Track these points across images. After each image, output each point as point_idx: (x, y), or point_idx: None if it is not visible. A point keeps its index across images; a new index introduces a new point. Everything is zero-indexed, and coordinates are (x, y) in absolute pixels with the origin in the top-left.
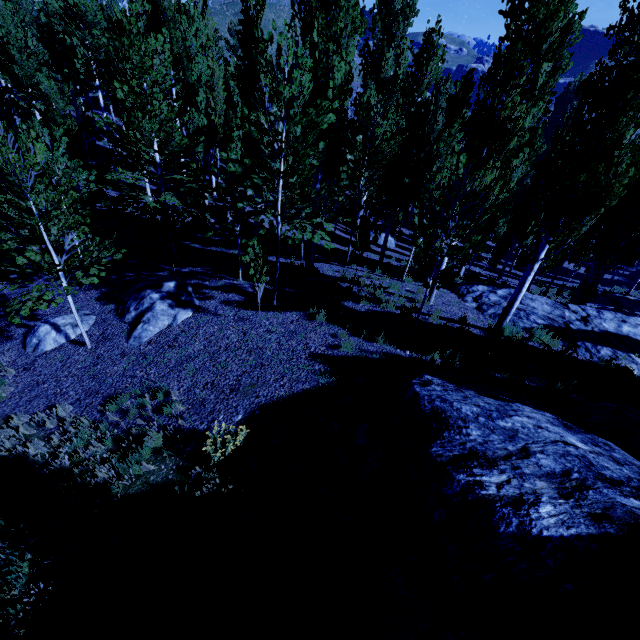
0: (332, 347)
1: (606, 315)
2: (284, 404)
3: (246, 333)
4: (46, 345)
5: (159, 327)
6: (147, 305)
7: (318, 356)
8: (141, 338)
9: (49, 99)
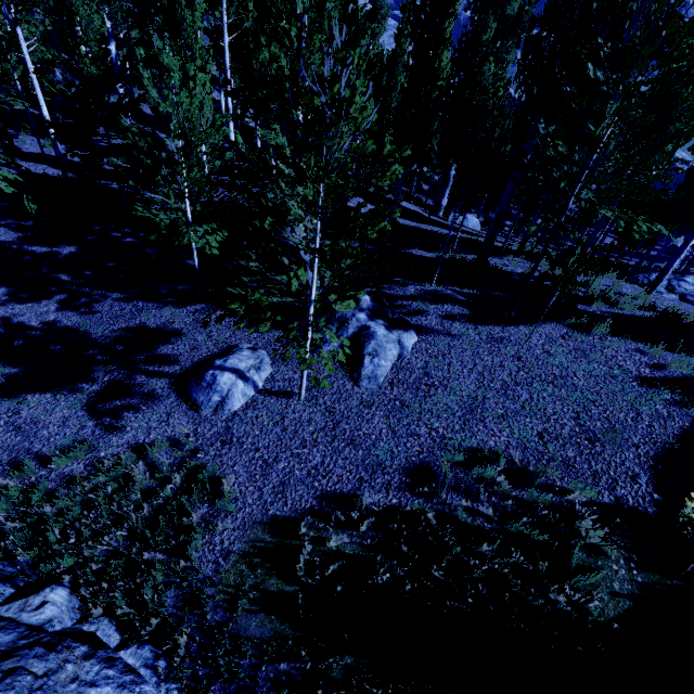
0: (656, 367)
1: None
2: (681, 451)
3: (521, 358)
4: (233, 402)
5: (390, 360)
6: (352, 330)
7: (653, 381)
8: (377, 378)
9: (76, 11)
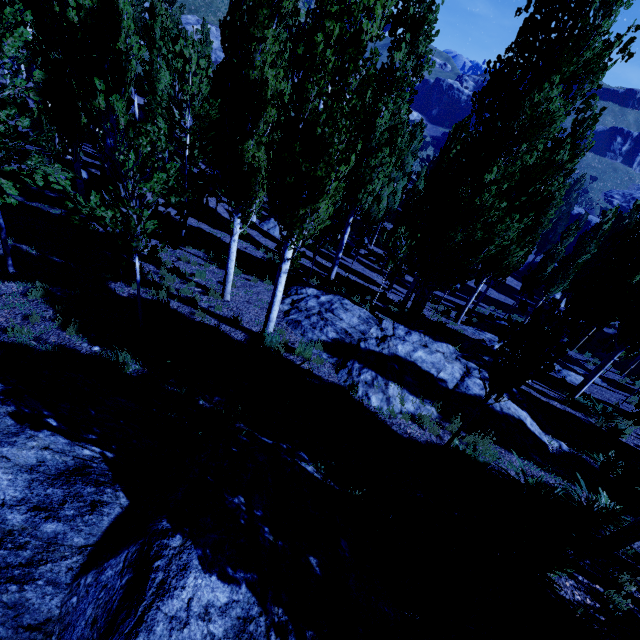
0: (7, 330)
1: (412, 337)
2: None
3: None
4: None
5: None
6: None
7: None
8: None
9: None
